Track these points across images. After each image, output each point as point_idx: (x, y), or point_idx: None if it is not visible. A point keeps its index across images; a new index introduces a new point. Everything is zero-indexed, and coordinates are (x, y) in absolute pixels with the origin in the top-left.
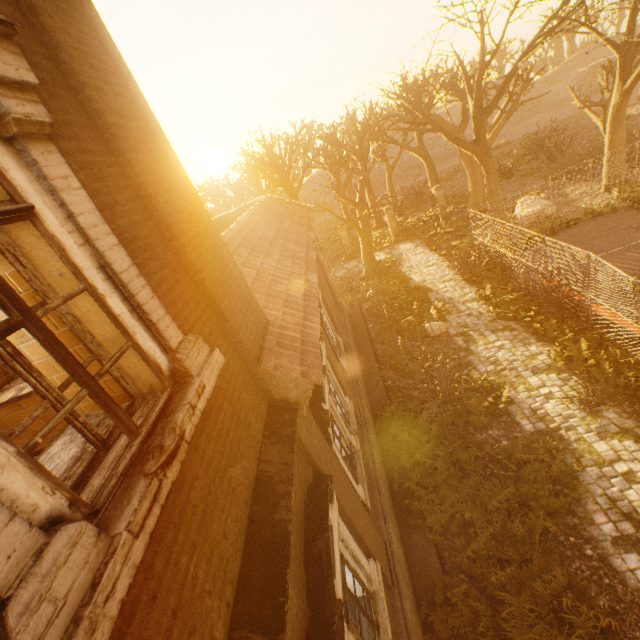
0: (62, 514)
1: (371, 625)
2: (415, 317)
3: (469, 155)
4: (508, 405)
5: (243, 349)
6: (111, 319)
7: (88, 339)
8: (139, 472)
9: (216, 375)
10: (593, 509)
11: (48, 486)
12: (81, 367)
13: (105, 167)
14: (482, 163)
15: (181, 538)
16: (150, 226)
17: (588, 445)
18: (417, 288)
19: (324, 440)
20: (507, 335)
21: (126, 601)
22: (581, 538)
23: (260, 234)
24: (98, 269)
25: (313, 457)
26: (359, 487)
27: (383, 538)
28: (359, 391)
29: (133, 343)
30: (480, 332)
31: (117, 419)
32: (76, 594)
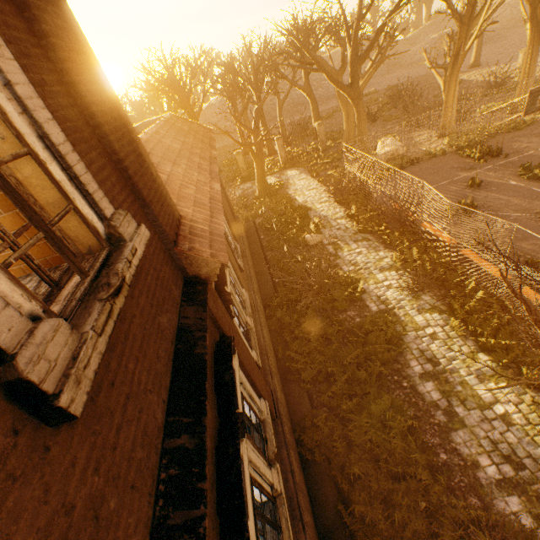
0: (40, 316)
1: (262, 439)
2: (298, 230)
3: (345, 97)
4: (362, 294)
5: (162, 232)
6: (54, 183)
7: (31, 201)
8: (94, 299)
9: (144, 244)
10: (410, 358)
11: (25, 295)
12: (36, 214)
13: (30, 46)
14: (355, 105)
15: (127, 353)
16: (76, 111)
17: (411, 318)
18: (300, 207)
19: (227, 314)
20: (365, 244)
21: (94, 381)
22: (401, 376)
23: (167, 146)
24: (37, 138)
25: (219, 323)
26: (253, 352)
27: (270, 388)
28: (253, 287)
29: (74, 207)
30: (346, 242)
31: (70, 261)
32: (62, 361)
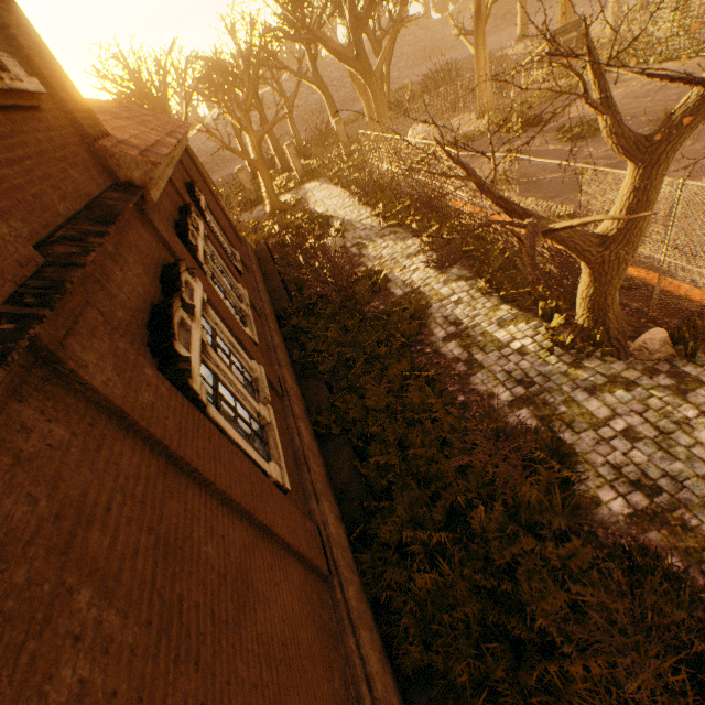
0: None
1: (250, 385)
2: (317, 240)
3: (362, 82)
4: (387, 284)
5: (76, 122)
6: None
7: None
8: None
9: (37, 90)
10: (434, 327)
11: None
12: None
13: None
14: (367, 83)
15: (16, 142)
16: None
17: (436, 291)
18: (320, 217)
19: (194, 261)
20: (392, 237)
21: None
22: (425, 345)
23: (112, 112)
24: None
25: (175, 251)
26: (247, 329)
27: (277, 375)
28: (260, 296)
29: None
30: (371, 240)
31: None
32: None
